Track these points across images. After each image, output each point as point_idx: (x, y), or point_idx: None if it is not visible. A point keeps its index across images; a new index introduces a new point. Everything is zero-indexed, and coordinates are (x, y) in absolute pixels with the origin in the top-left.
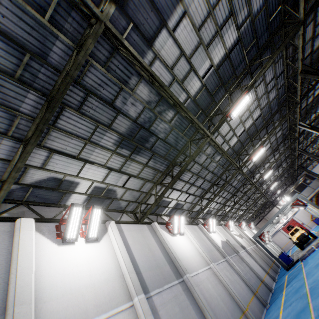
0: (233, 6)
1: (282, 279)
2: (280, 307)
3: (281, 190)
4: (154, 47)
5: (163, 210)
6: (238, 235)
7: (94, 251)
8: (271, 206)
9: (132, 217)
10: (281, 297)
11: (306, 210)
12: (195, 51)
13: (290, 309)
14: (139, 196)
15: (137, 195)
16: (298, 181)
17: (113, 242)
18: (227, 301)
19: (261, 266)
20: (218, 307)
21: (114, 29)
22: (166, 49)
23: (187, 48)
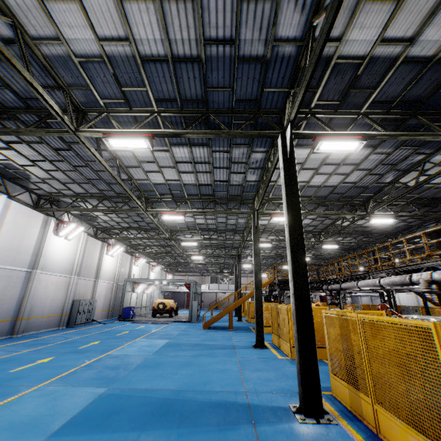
0: None
1: None
2: None
3: None
4: None
5: None
6: None
7: None
8: None
9: None
10: None
11: None
12: None
13: None
14: None
15: None
16: None
17: None
18: None
19: None
20: None
21: None
22: None
23: None
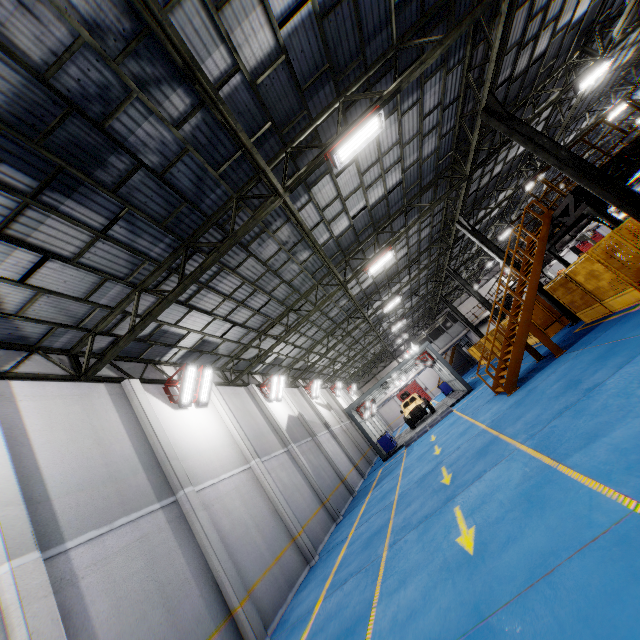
0: None
1: (373, 475)
2: (354, 524)
3: (410, 334)
4: None
5: (164, 353)
6: (324, 404)
7: None
8: (390, 359)
9: (63, 363)
10: (361, 506)
11: (435, 369)
12: None
13: (365, 528)
14: (88, 315)
15: (81, 310)
16: (437, 323)
17: None
18: (265, 526)
19: (349, 456)
20: (243, 540)
21: None
22: None
23: None
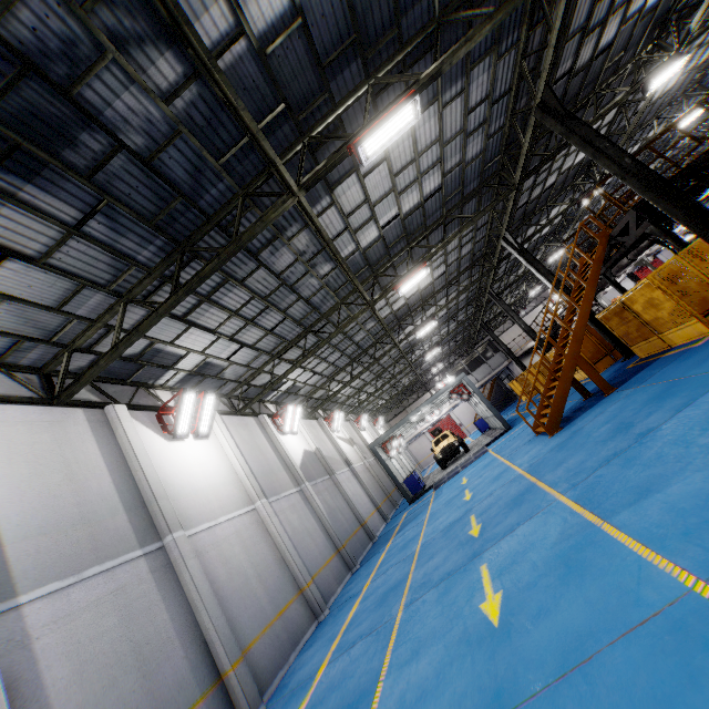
0: None
1: (397, 519)
2: (371, 575)
3: (446, 363)
4: None
5: (159, 375)
6: (346, 439)
7: None
8: (423, 391)
9: (33, 384)
10: (380, 555)
11: (471, 403)
12: None
13: (382, 582)
14: (63, 327)
15: (54, 322)
16: (476, 352)
17: None
18: (269, 576)
19: (372, 496)
20: (241, 592)
21: None
22: None
23: None
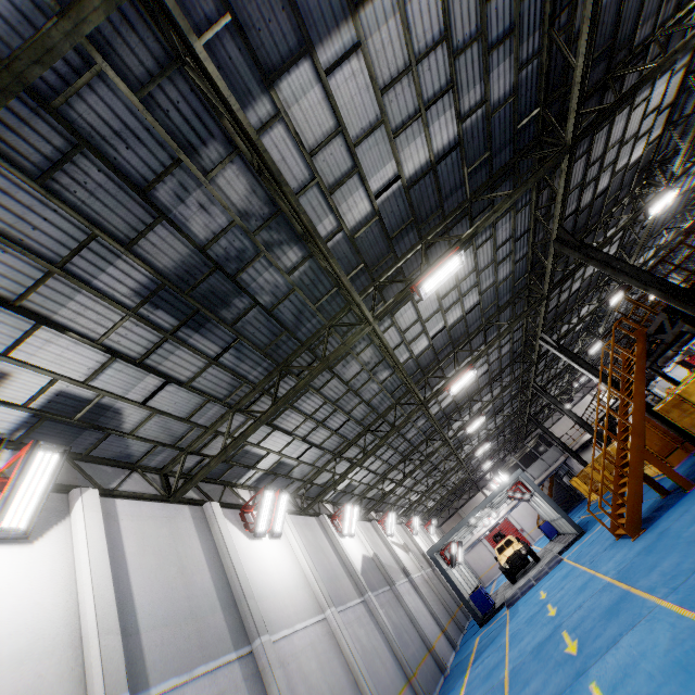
0: (456, 71)
1: (468, 646)
2: None
3: (495, 459)
4: (276, 92)
5: (242, 474)
6: (400, 544)
7: (8, 570)
8: (474, 490)
9: (156, 482)
10: (459, 687)
11: (532, 504)
12: (369, 133)
13: None
14: (186, 434)
15: (181, 429)
16: (527, 447)
17: (77, 547)
18: None
19: (435, 615)
20: None
21: (172, 3)
22: (304, 106)
23: (353, 121)
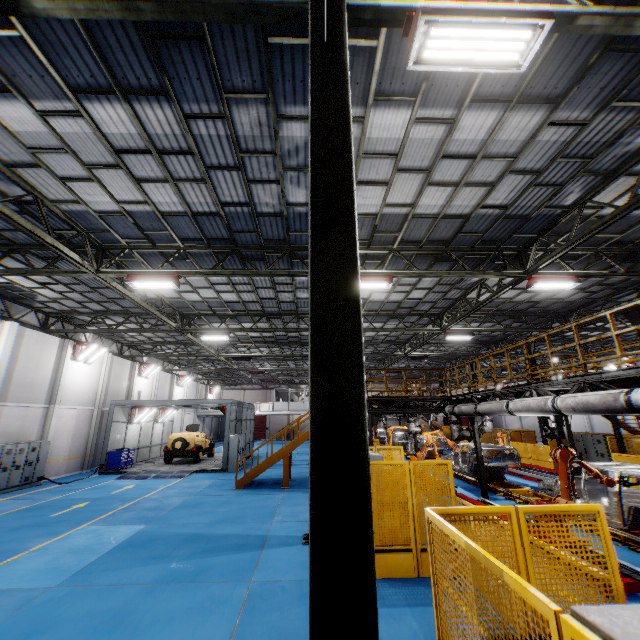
0: None
1: None
2: None
3: None
4: None
5: None
6: None
7: None
8: None
9: None
10: None
11: None
12: None
13: None
14: None
15: None
16: None
17: None
18: None
19: None
20: None
21: None
22: None
23: None
